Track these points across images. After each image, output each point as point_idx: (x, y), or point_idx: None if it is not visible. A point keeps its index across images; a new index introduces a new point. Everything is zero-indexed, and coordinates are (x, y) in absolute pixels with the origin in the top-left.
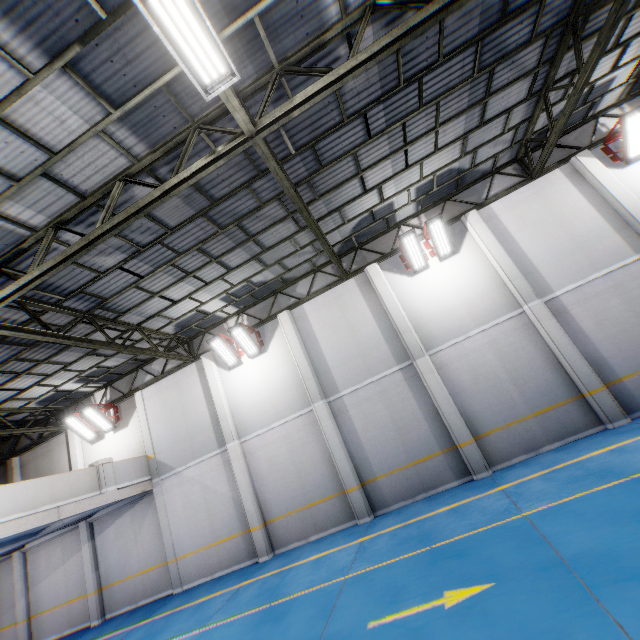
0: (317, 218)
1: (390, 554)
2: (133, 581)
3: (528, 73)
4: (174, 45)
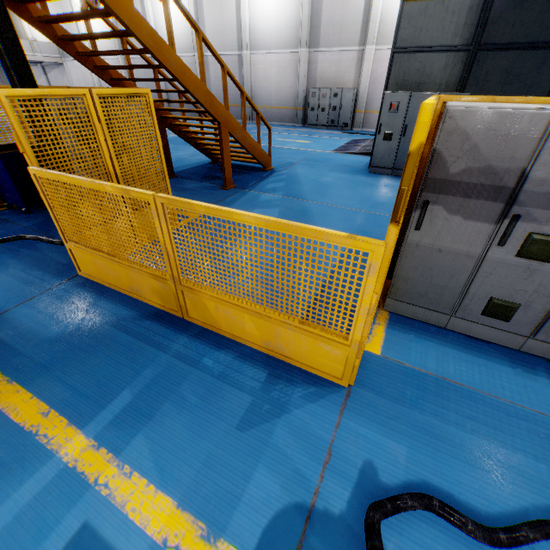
0: None
1: None
2: None
3: None
4: None
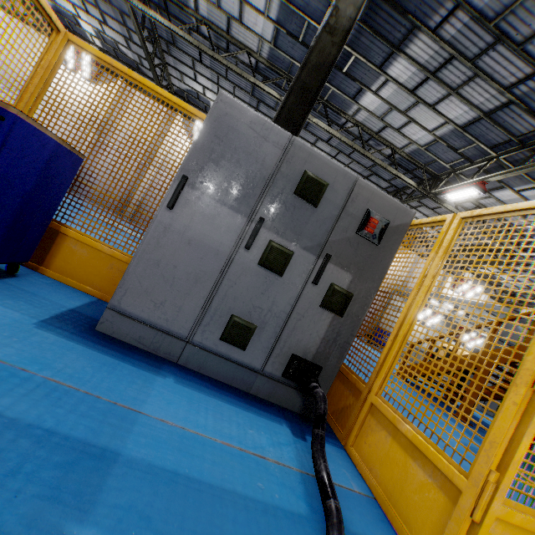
0: (168, 62)
1: None
2: None
3: None
4: None
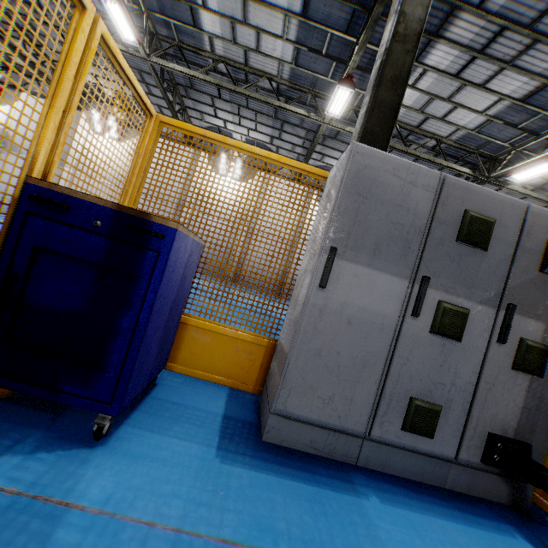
0: (187, 106)
1: None
2: None
3: (300, 137)
4: (116, 22)
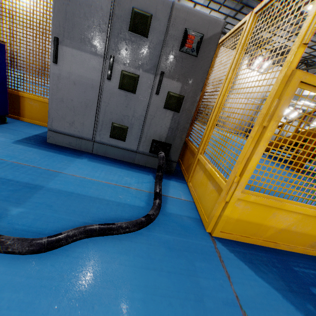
0: None
1: None
2: None
3: None
4: None
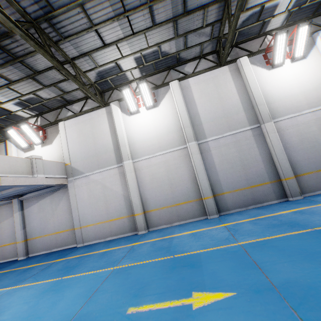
0: None
1: (269, 232)
2: (49, 237)
3: None
4: None
